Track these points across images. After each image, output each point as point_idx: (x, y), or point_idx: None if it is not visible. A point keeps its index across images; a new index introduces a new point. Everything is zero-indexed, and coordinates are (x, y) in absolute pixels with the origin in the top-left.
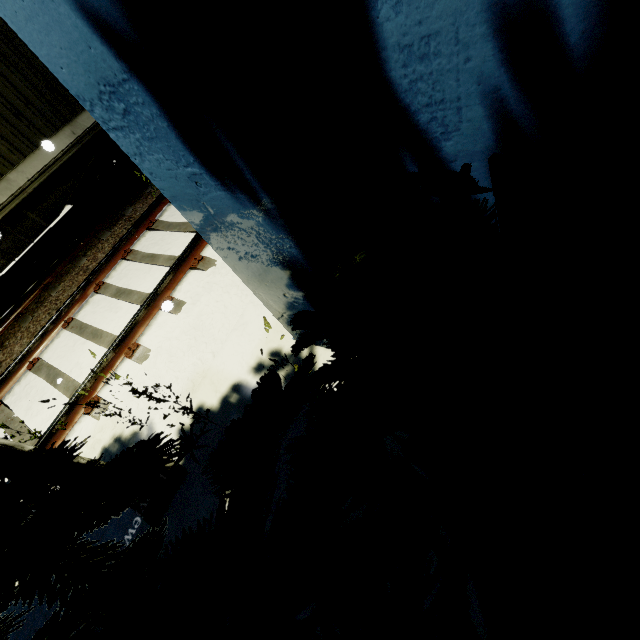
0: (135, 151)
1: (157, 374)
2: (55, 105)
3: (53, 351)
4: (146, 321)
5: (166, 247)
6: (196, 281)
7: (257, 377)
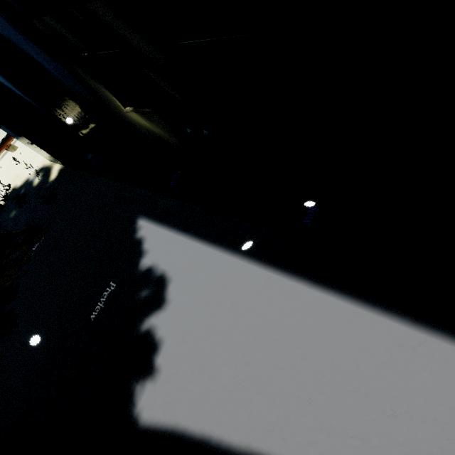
0: None
1: (0, 175)
2: None
3: None
4: None
5: None
6: None
7: (34, 175)
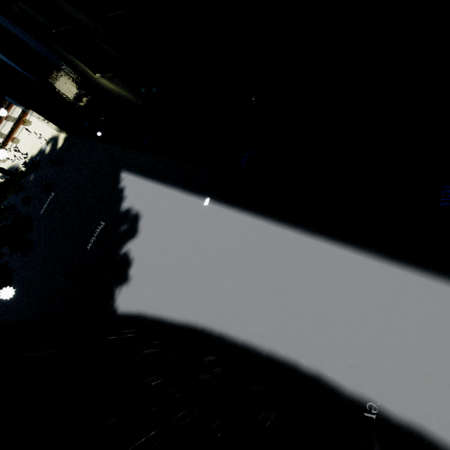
0: None
1: (20, 147)
2: None
3: None
4: (18, 129)
5: None
6: None
7: (45, 144)
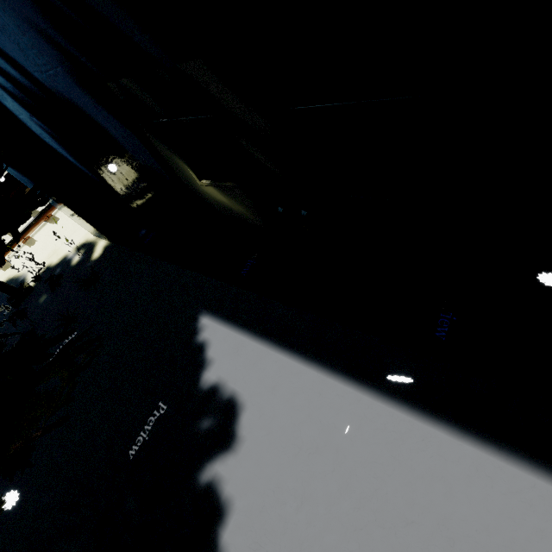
0: None
1: (35, 251)
2: None
3: None
4: (36, 226)
5: None
6: None
7: (74, 252)
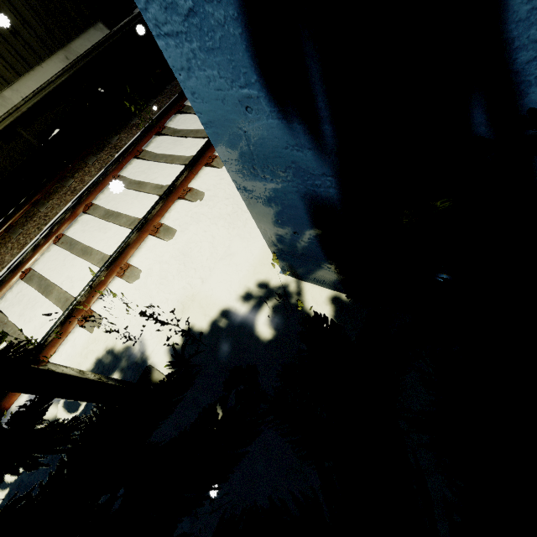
0: (183, 65)
1: (148, 294)
2: (50, 28)
3: (44, 263)
4: (137, 244)
5: (153, 176)
6: (184, 210)
7: (245, 305)
